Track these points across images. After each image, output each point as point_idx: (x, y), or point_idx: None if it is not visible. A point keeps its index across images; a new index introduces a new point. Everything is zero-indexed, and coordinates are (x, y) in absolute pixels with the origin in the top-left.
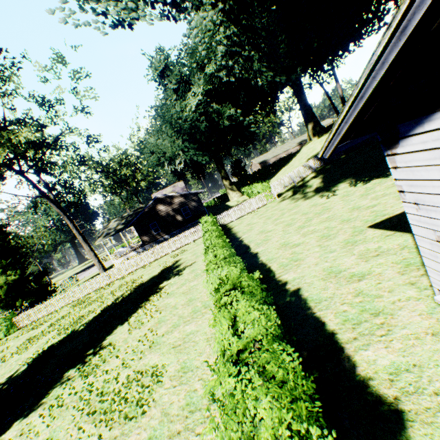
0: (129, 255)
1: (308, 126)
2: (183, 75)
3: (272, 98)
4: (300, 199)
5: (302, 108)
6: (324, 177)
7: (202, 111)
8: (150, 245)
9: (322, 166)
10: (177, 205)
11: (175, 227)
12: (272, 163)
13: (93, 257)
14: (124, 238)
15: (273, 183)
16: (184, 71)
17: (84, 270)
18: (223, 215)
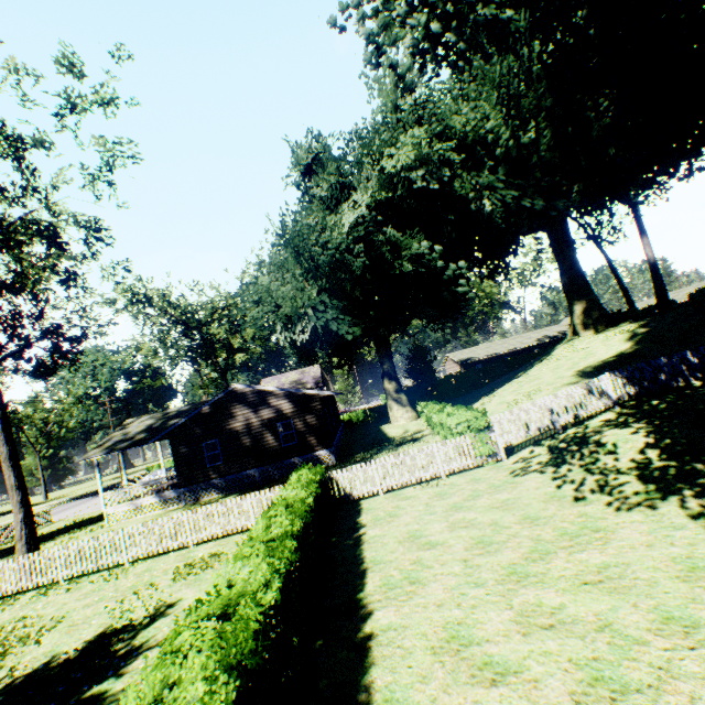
0: (142, 501)
1: (574, 307)
2: (345, 178)
3: (506, 244)
4: (594, 491)
5: (564, 271)
6: (657, 432)
7: (362, 233)
8: (191, 489)
9: (633, 397)
10: (272, 414)
11: (256, 461)
12: (485, 366)
13: (15, 505)
14: (161, 454)
15: (492, 410)
16: (347, 169)
17: (96, 493)
18: (354, 472)
